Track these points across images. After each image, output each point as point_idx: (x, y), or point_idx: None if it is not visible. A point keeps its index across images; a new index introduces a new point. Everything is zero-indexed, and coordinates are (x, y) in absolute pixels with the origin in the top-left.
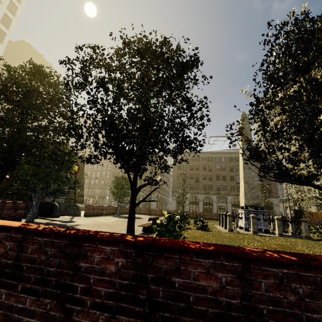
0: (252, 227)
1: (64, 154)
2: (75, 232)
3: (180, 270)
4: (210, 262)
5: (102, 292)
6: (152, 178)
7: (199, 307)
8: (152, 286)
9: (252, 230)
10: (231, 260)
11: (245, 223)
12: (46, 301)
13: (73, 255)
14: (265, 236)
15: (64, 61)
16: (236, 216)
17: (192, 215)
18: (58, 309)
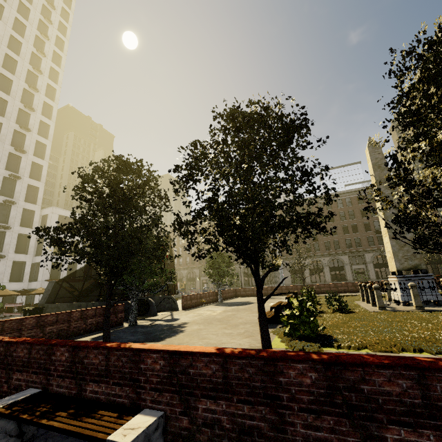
0: (414, 300)
1: (166, 249)
2: (267, 354)
3: (366, 380)
4: (389, 372)
5: (304, 399)
6: (272, 263)
7: (388, 406)
8: (345, 393)
9: (414, 305)
10: (408, 370)
11: (402, 295)
12: (260, 408)
13: (272, 373)
14: (437, 311)
15: (174, 170)
16: (386, 288)
17: (318, 288)
18: (272, 413)
